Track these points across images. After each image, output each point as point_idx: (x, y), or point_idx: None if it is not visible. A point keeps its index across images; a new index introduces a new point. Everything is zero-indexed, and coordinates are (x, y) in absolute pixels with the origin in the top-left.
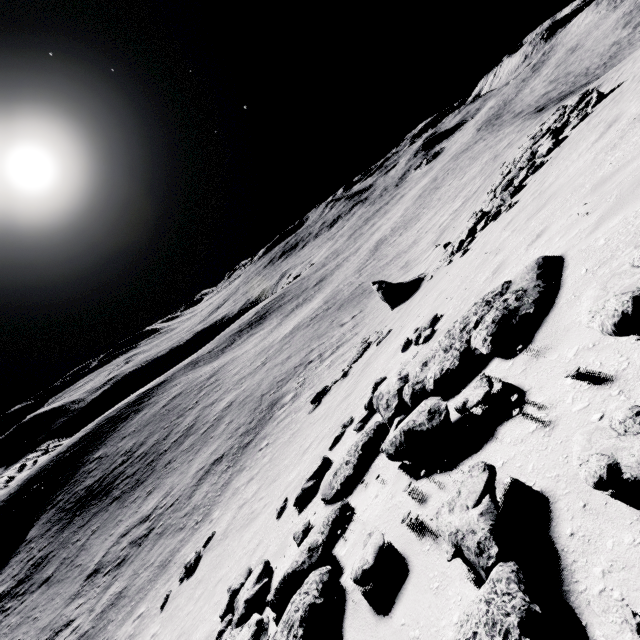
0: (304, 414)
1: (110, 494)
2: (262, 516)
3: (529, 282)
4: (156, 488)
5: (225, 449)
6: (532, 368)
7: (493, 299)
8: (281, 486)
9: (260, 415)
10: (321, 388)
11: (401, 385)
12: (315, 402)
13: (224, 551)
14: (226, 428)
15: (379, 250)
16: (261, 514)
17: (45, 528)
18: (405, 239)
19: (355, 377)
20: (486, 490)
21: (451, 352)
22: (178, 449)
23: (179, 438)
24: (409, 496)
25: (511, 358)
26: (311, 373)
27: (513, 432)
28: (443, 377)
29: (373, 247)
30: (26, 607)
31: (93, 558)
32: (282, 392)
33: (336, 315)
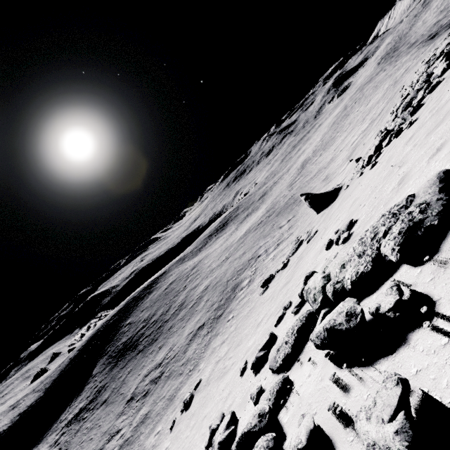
0: (257, 295)
1: (137, 348)
2: (231, 372)
3: (432, 195)
4: (164, 345)
5: (205, 319)
6: (440, 278)
7: (398, 211)
8: (243, 350)
9: (227, 295)
10: (268, 276)
11: (324, 283)
12: (264, 286)
13: (207, 394)
14: (205, 304)
15: (305, 168)
16: (230, 370)
17: (102, 368)
18: (324, 158)
19: (292, 268)
20: (400, 405)
21: (364, 258)
22: (175, 318)
23: (176, 311)
24: (335, 382)
25: (419, 265)
26: (260, 264)
27: (425, 341)
28: (358, 279)
29: (300, 166)
30: (95, 418)
31: (129, 389)
32: (241, 278)
33: (275, 220)
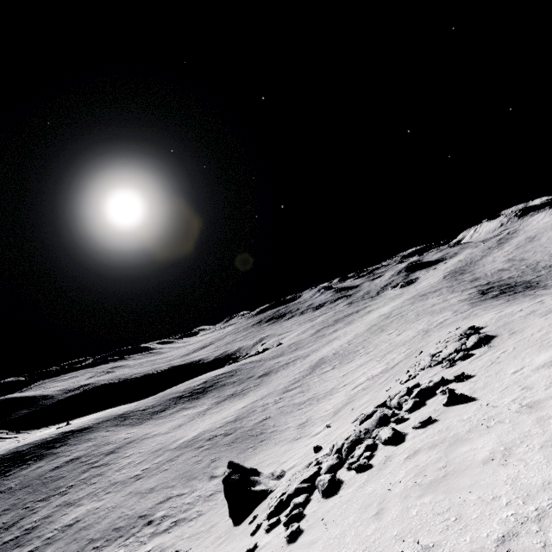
0: None
1: None
2: None
3: None
4: None
5: None
6: None
7: None
8: None
9: None
10: None
11: None
12: None
13: None
14: None
15: (312, 374)
16: None
17: None
18: (331, 378)
19: None
20: None
21: None
22: None
23: (11, 540)
24: None
25: None
26: (132, 549)
27: None
28: None
29: (314, 364)
30: None
31: None
32: None
33: (222, 453)
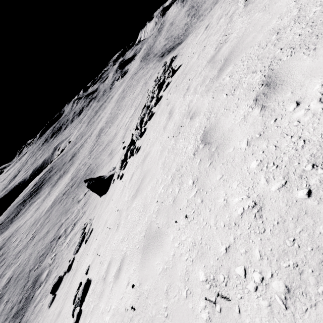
0: (47, 305)
1: None
2: None
3: None
4: None
5: None
6: None
7: None
8: None
9: (26, 294)
10: (56, 279)
11: None
12: (53, 292)
13: None
14: (4, 308)
15: (100, 137)
16: None
17: None
18: (111, 131)
19: (69, 281)
20: None
21: None
22: None
23: None
24: None
25: None
26: (59, 249)
27: None
28: None
29: (98, 134)
30: None
31: None
32: (41, 268)
33: (76, 192)
